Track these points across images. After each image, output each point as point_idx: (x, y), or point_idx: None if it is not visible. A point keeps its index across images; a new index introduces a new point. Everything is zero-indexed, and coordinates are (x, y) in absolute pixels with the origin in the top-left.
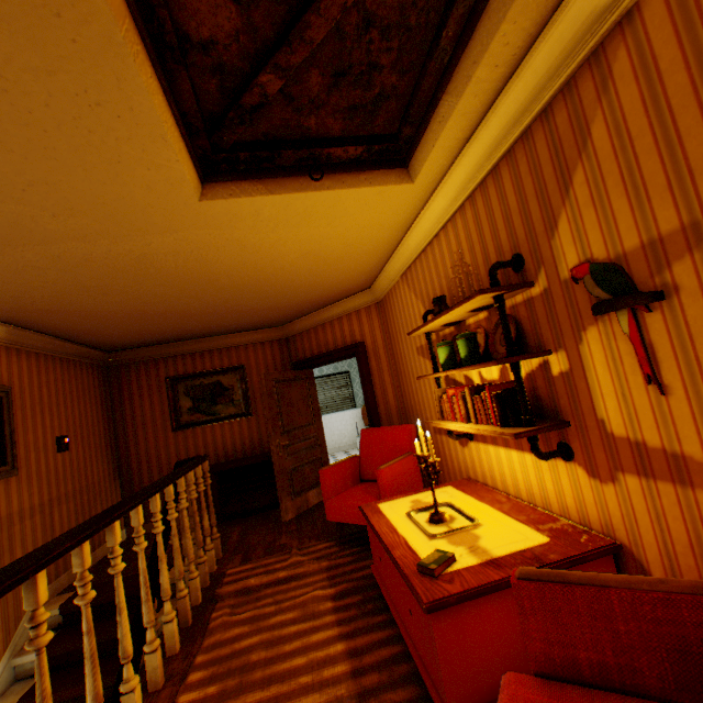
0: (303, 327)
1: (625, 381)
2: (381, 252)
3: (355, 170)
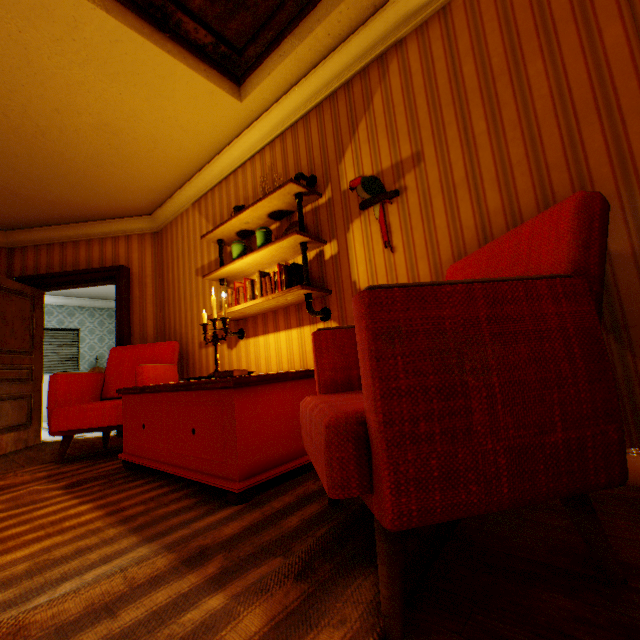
0: (45, 240)
1: (373, 251)
2: (183, 170)
3: (198, 56)
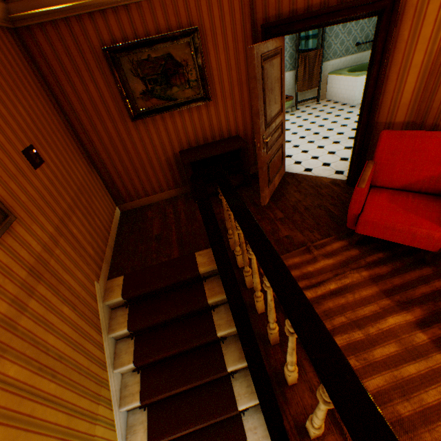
0: None
1: None
2: None
3: None
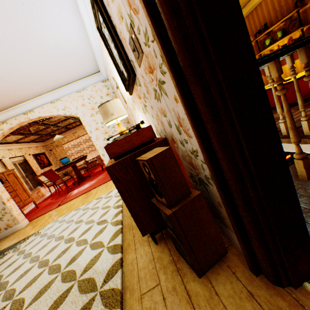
0: None
1: None
2: None
3: None
